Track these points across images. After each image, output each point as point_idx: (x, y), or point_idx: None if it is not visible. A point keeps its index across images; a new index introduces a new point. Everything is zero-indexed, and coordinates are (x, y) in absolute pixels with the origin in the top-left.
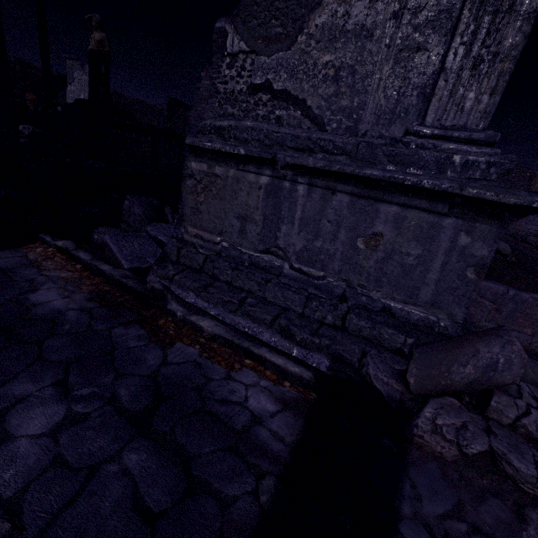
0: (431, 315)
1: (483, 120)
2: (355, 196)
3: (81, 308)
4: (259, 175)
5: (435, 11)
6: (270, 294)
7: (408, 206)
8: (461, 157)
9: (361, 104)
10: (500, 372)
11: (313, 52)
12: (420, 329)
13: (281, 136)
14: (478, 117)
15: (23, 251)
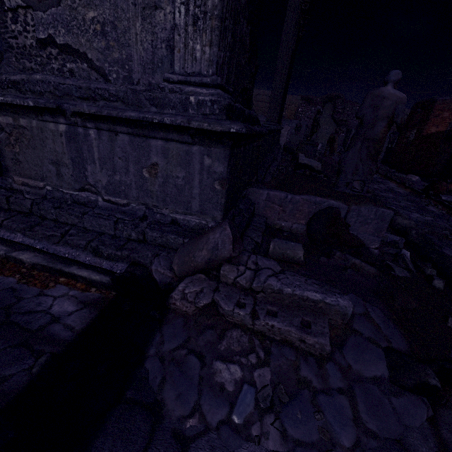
0: (203, 220)
1: (211, 67)
2: (132, 135)
3: None
4: (57, 123)
5: None
6: (88, 224)
7: (168, 139)
8: (194, 98)
9: (128, 56)
10: (220, 250)
11: (80, 8)
12: (197, 231)
13: (67, 87)
14: (207, 65)
15: None
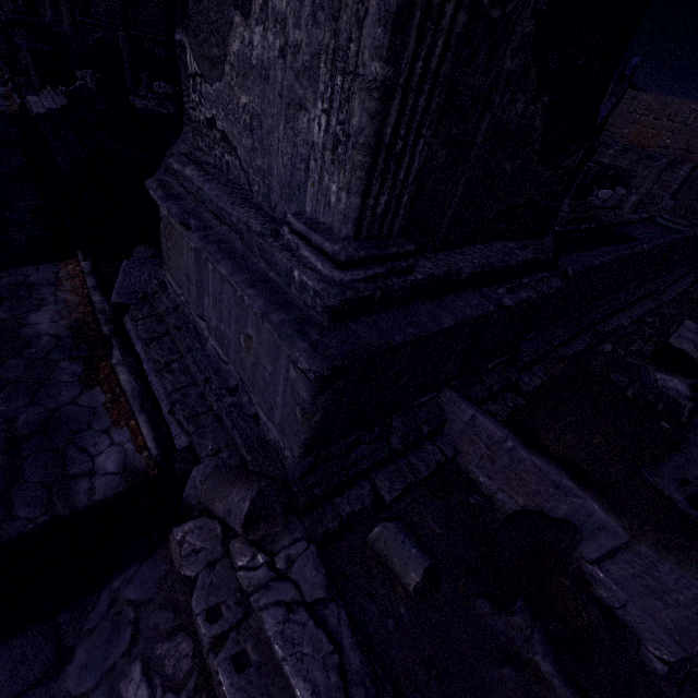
0: (282, 440)
1: (345, 225)
2: None
3: (56, 335)
4: None
5: (309, 54)
6: (189, 364)
7: None
8: (299, 274)
9: (269, 168)
10: (232, 521)
11: (236, 88)
12: (271, 450)
13: (204, 195)
14: (341, 219)
15: (60, 267)
